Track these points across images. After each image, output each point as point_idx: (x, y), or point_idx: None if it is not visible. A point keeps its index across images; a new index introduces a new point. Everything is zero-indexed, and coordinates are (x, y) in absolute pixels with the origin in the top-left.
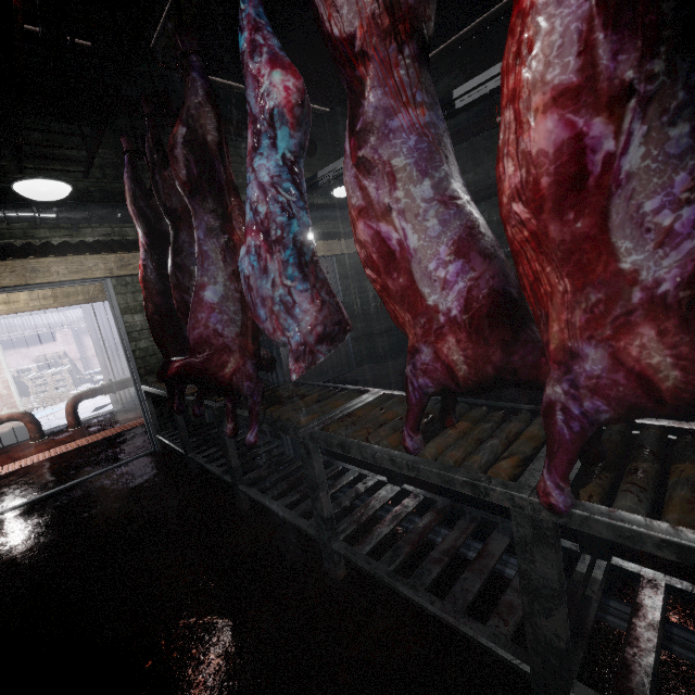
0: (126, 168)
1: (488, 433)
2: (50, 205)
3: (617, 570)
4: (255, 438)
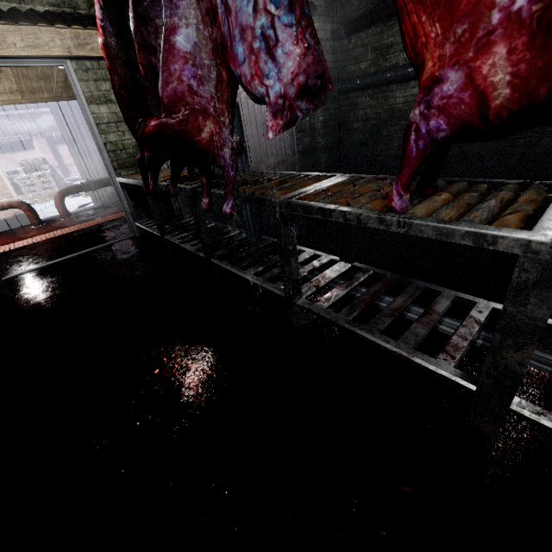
0: None
1: (475, 201)
2: None
3: (549, 328)
4: (231, 210)
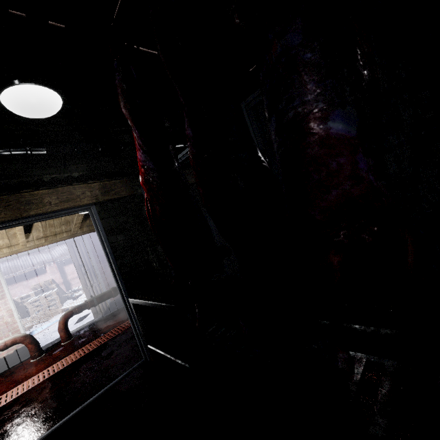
0: (117, 72)
1: None
2: (40, 143)
3: None
4: None
